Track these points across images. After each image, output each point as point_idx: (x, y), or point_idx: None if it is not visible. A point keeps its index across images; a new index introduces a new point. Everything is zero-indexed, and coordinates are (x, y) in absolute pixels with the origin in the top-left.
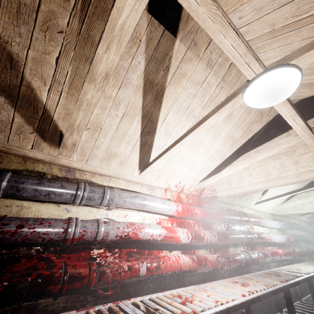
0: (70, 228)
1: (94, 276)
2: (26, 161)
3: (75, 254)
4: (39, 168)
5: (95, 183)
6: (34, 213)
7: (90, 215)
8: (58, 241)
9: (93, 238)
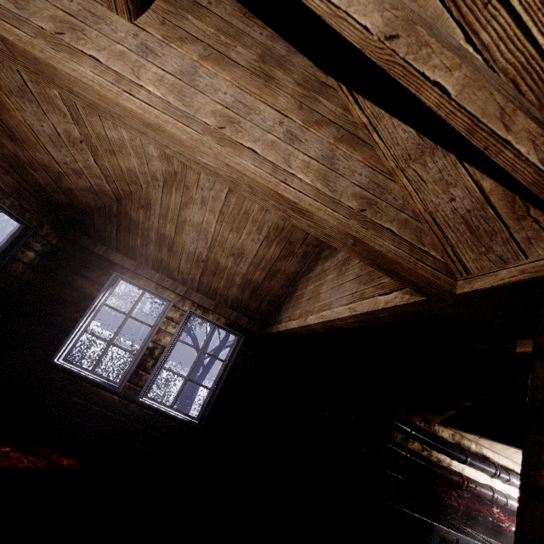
0: (495, 495)
1: (505, 528)
2: (462, 438)
3: (485, 506)
4: (467, 443)
5: (493, 459)
6: (467, 473)
7: (491, 482)
8: (487, 499)
9: (503, 504)
